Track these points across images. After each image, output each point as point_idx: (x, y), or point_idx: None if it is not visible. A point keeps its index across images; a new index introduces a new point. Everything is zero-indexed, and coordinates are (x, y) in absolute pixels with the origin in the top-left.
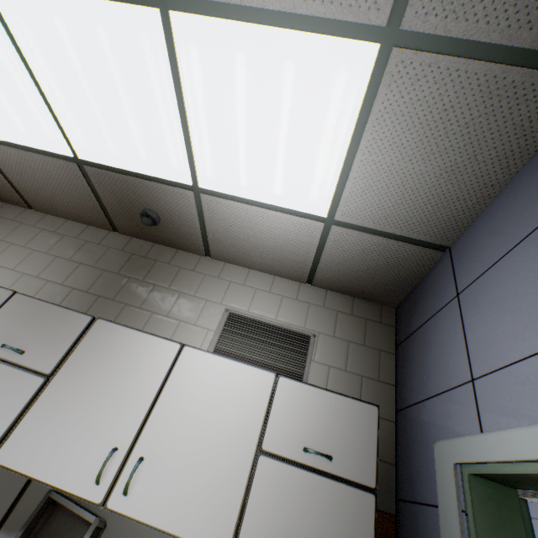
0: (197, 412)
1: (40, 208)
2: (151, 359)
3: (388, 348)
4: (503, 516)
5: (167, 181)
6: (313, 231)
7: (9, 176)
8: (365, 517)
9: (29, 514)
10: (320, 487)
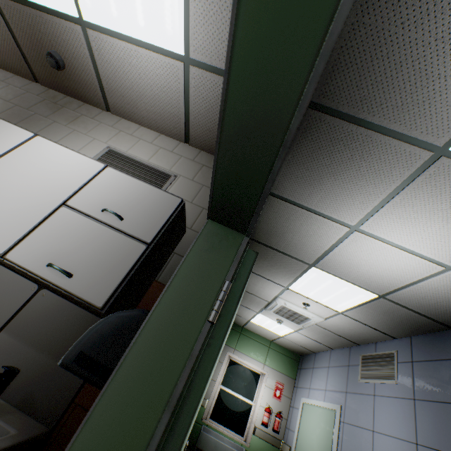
0: (25, 174)
1: None
2: (4, 138)
3: None
4: (222, 246)
5: (60, 14)
6: (178, 74)
7: None
8: (130, 256)
9: None
10: (103, 233)
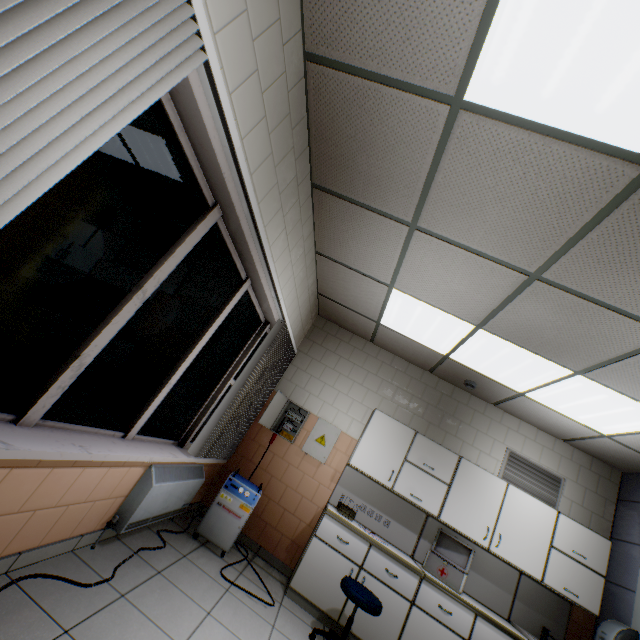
0: (520, 520)
1: (379, 345)
2: (493, 487)
3: (611, 498)
4: None
5: (503, 384)
6: (590, 433)
7: (377, 334)
8: (599, 585)
9: (430, 534)
10: (579, 568)
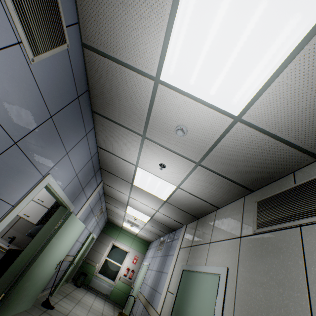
0: None
1: None
2: None
3: None
4: (62, 212)
5: None
6: None
7: None
8: (44, 212)
9: None
10: (38, 206)
